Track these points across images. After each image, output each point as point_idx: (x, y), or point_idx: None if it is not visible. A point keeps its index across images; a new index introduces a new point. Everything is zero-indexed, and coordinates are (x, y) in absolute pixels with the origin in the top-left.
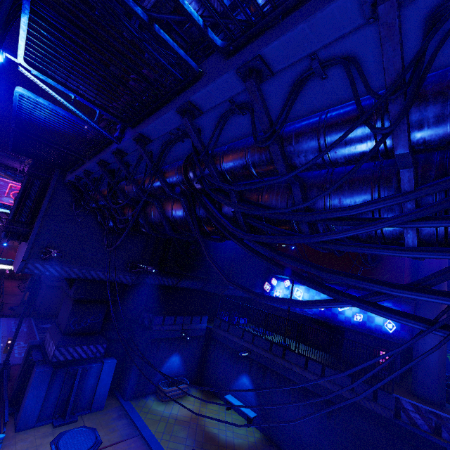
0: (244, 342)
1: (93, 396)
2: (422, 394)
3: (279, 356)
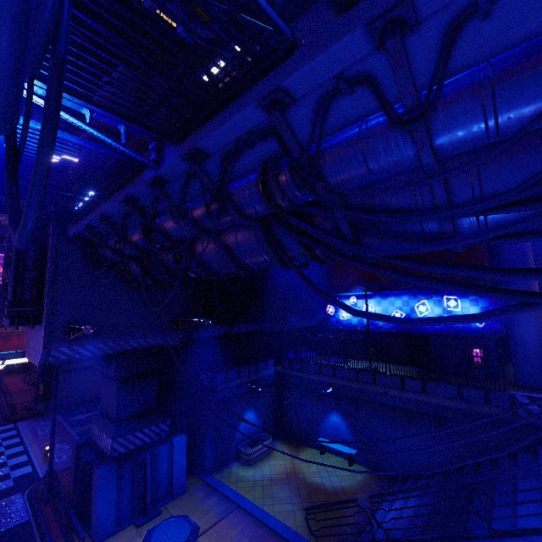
0: (324, 377)
1: (170, 481)
2: (527, 383)
3: (369, 382)
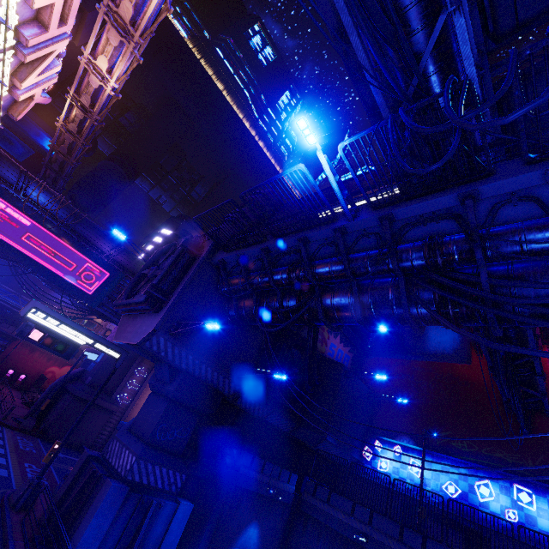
0: (356, 521)
1: None
2: None
3: (416, 548)
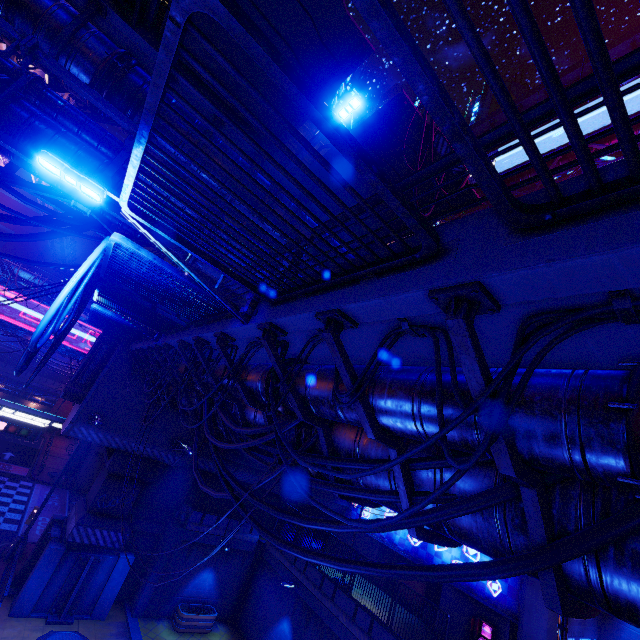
0: (295, 569)
1: (98, 597)
2: None
3: (328, 596)
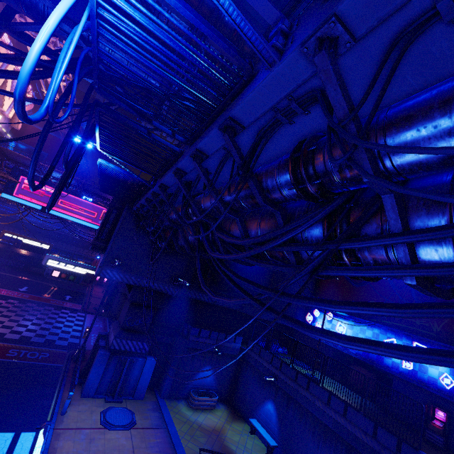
0: (272, 367)
1: (136, 385)
2: None
3: (303, 387)
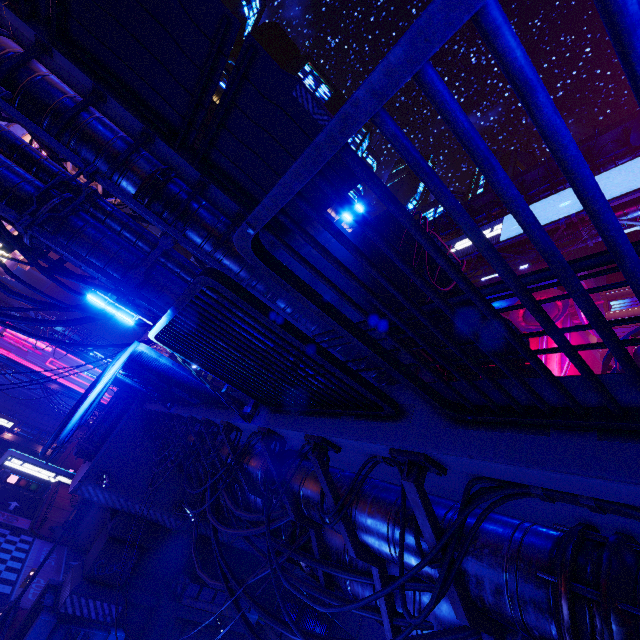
0: None
1: None
2: None
3: None
